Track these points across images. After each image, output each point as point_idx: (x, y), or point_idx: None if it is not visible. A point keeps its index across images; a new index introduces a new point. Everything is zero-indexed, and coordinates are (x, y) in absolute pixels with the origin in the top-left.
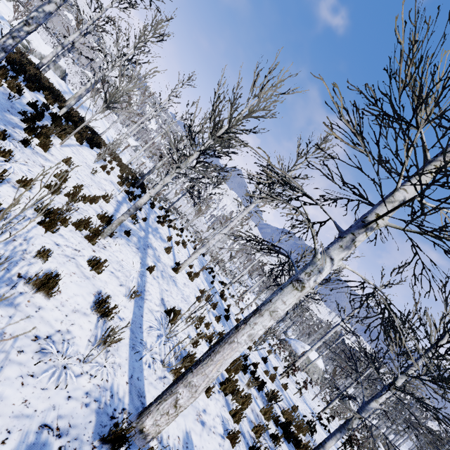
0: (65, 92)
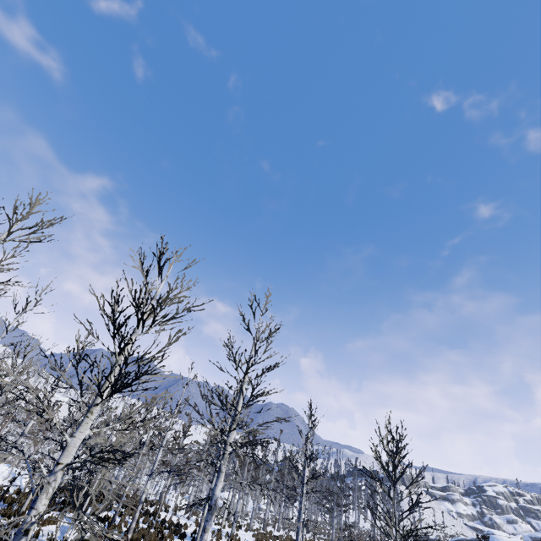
0: None
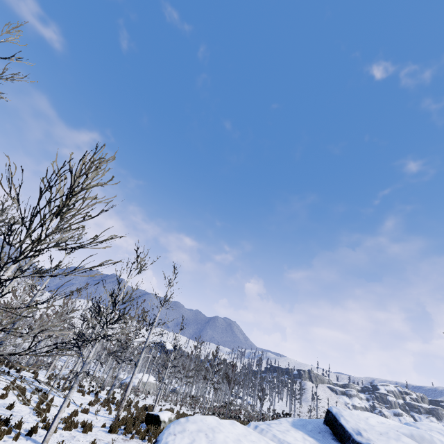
0: None
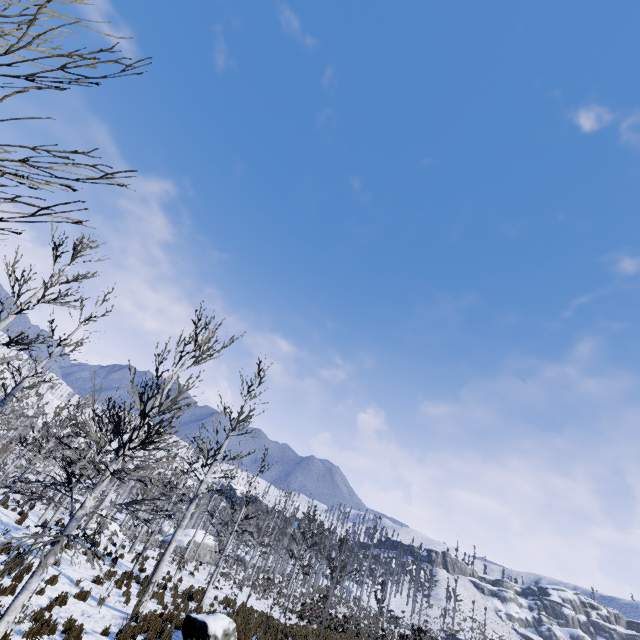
0: None
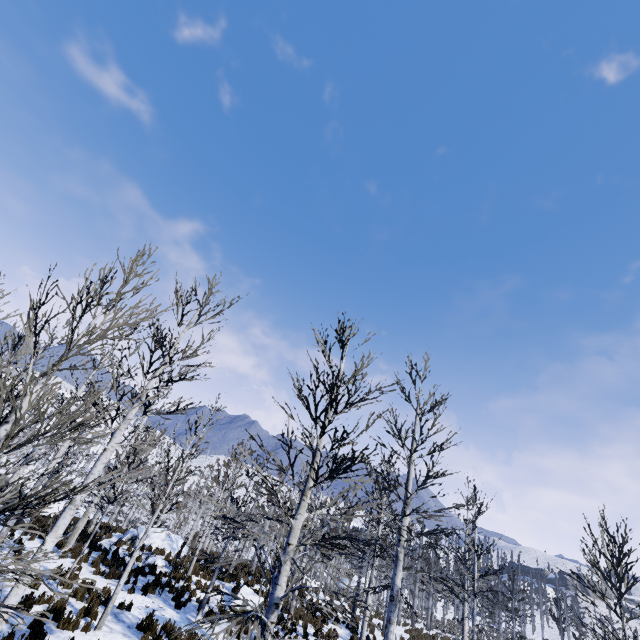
0: None
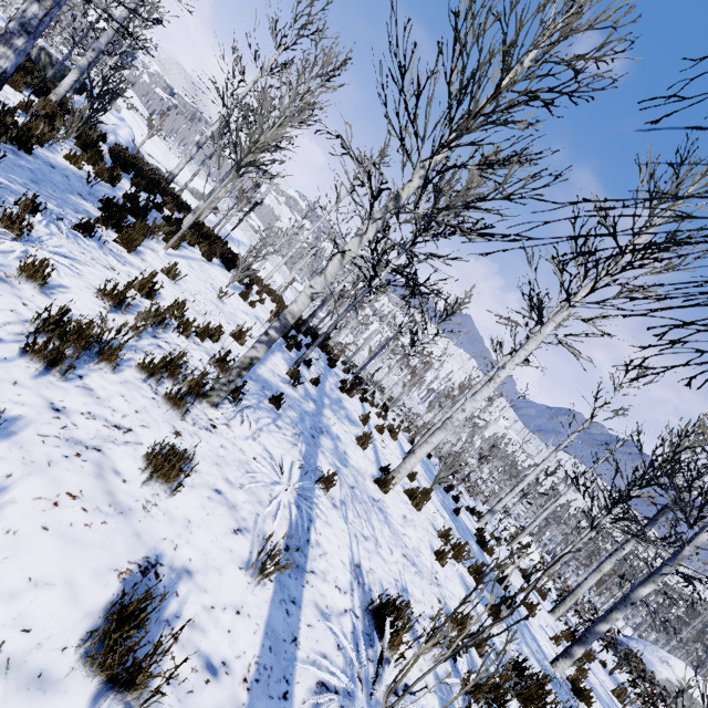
0: (210, 222)
